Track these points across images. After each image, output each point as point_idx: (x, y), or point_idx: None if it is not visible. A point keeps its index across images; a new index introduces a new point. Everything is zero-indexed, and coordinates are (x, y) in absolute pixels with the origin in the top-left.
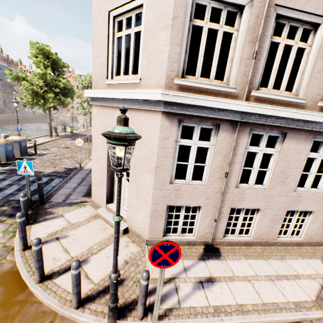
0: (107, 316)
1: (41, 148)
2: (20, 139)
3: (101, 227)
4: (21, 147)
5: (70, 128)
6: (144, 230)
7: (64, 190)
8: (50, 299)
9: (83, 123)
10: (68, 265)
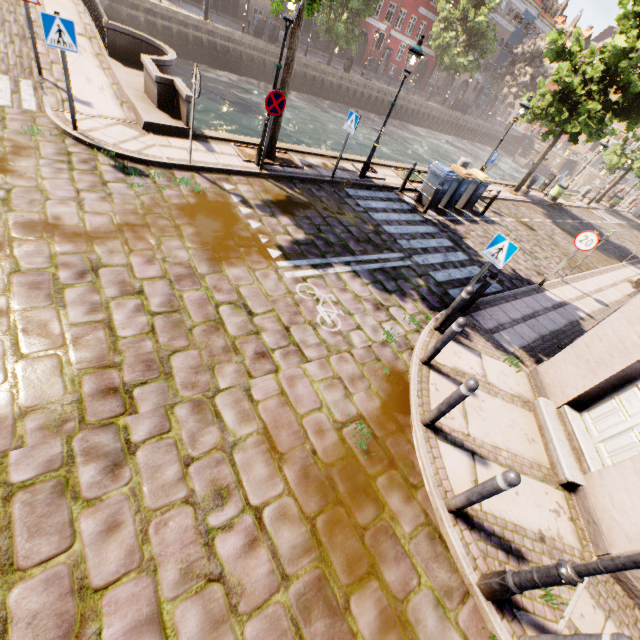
0: (487, 580)
1: (492, 207)
2: (484, 179)
3: (527, 432)
4: (473, 194)
5: (558, 189)
6: (620, 534)
7: (497, 311)
8: (426, 459)
9: (589, 187)
10: (460, 438)
